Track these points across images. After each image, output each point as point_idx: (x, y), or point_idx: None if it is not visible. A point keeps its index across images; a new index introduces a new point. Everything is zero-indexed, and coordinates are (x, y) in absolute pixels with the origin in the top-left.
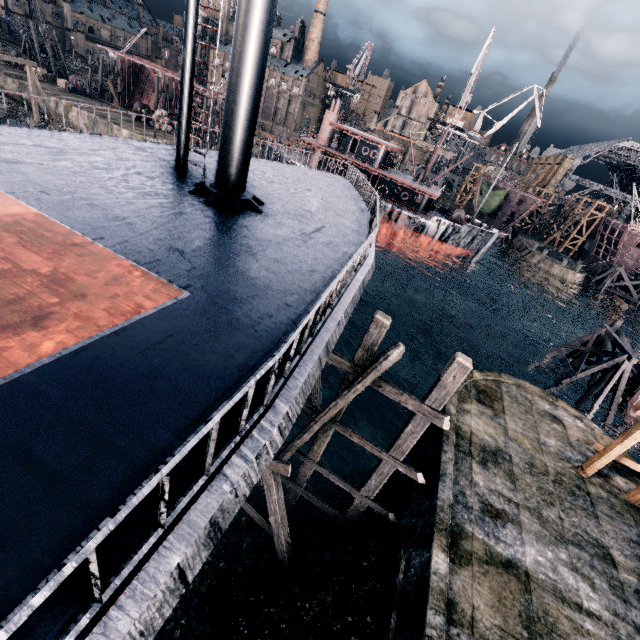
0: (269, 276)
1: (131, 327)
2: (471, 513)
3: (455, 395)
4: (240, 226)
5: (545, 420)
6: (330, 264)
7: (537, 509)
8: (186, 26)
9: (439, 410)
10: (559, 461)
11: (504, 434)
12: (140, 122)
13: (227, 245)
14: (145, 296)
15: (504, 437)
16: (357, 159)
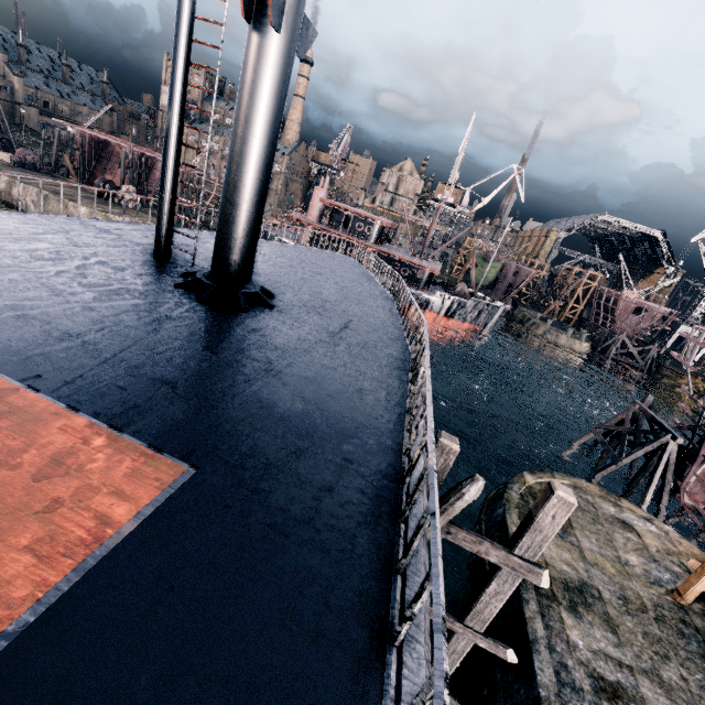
0: (308, 409)
1: (85, 586)
2: (584, 699)
3: (514, 511)
4: (250, 330)
5: (616, 529)
6: (378, 376)
7: (654, 670)
8: (173, 84)
9: (534, 561)
10: (651, 586)
11: (582, 558)
12: (102, 199)
13: (238, 363)
14: (114, 492)
15: (583, 562)
16: (351, 235)
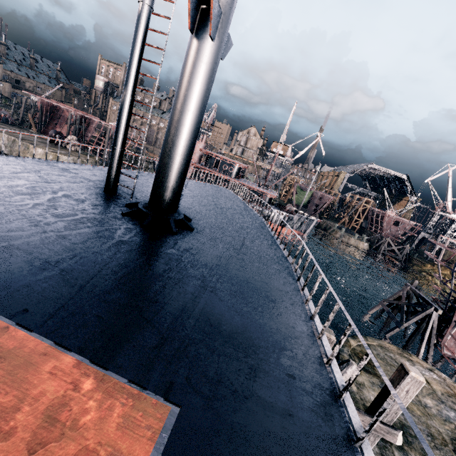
0: (245, 324)
1: None
2: None
3: None
4: (183, 250)
5: None
6: (278, 285)
7: None
8: (129, 72)
9: (390, 424)
10: (445, 423)
11: None
12: (53, 143)
13: (183, 282)
14: (111, 454)
15: None
16: (220, 172)
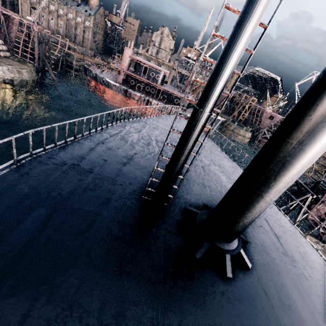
0: None
1: None
2: None
3: None
4: (281, 307)
5: None
6: None
7: None
8: (222, 76)
9: None
10: None
11: None
12: None
13: None
14: None
15: None
16: (147, 79)
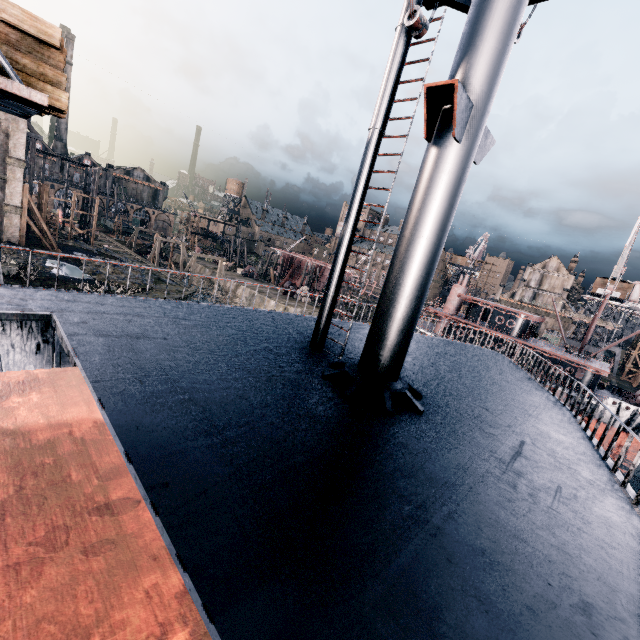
0: None
1: None
2: None
3: None
4: (396, 444)
5: None
6: (604, 570)
7: None
8: (351, 204)
9: None
10: None
11: None
12: (286, 295)
13: (382, 500)
14: None
15: None
16: (490, 327)
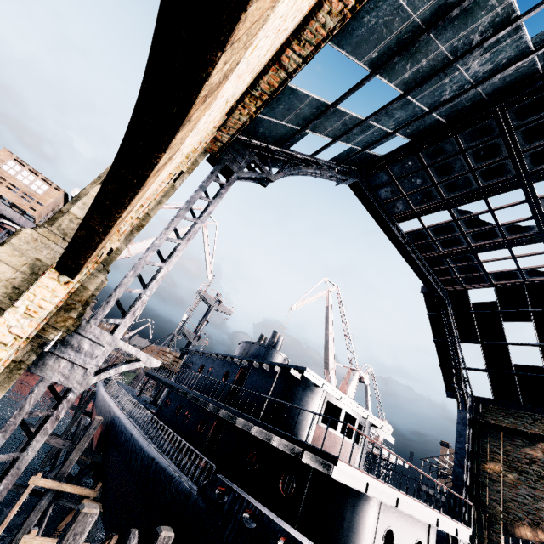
0: None
1: None
2: None
3: None
4: None
5: None
6: None
7: None
8: None
9: None
10: None
11: None
12: None
13: None
14: None
15: None
16: None
